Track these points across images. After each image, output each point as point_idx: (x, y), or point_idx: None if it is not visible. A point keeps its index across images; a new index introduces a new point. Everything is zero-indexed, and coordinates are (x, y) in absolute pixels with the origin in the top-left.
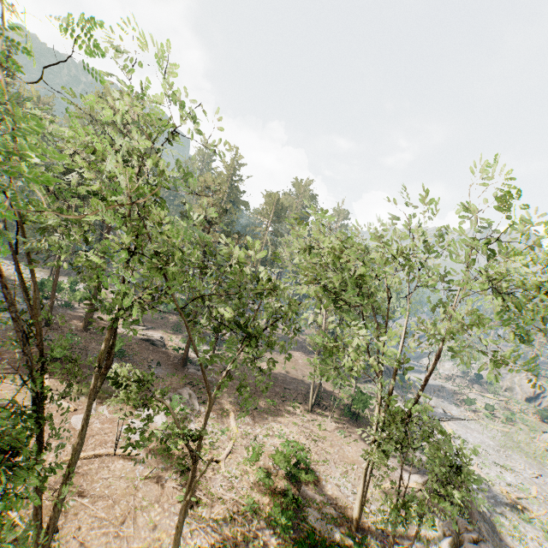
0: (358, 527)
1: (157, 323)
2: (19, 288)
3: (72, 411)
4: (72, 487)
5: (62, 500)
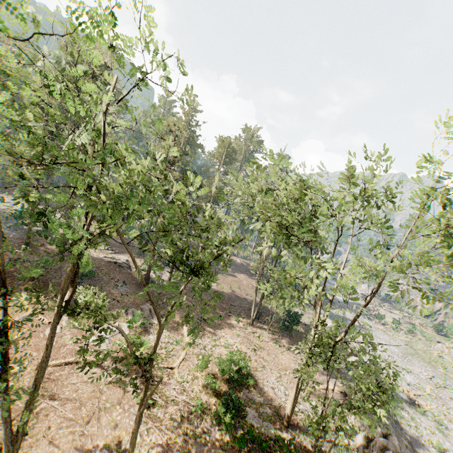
0: (289, 424)
1: (124, 248)
2: (2, 215)
3: (47, 324)
4: (44, 391)
5: (30, 409)
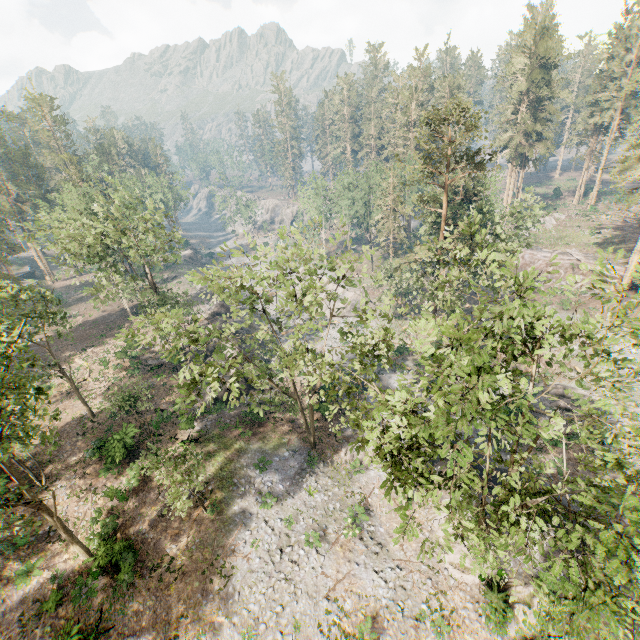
0: None
1: None
2: None
3: None
4: None
5: None
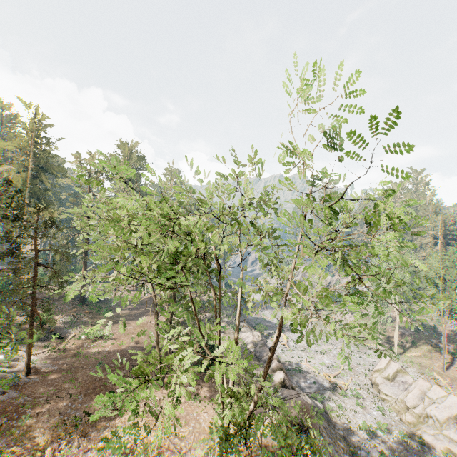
0: None
1: None
2: None
3: None
4: None
5: None
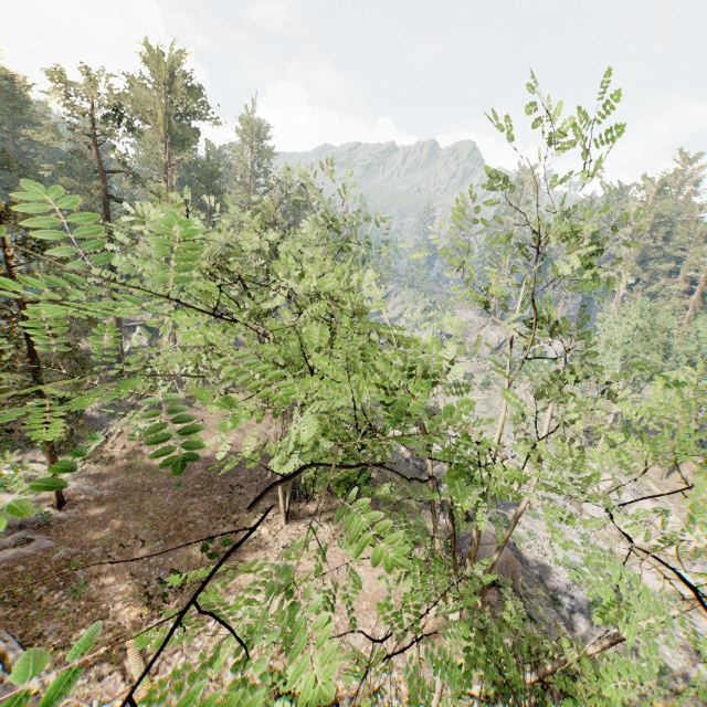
0: None
1: None
2: None
3: None
4: None
5: None
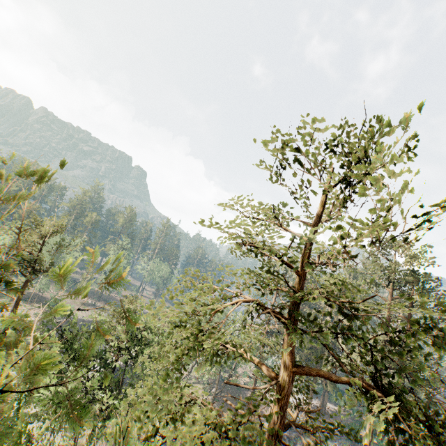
0: None
1: None
2: None
3: None
4: None
5: None
